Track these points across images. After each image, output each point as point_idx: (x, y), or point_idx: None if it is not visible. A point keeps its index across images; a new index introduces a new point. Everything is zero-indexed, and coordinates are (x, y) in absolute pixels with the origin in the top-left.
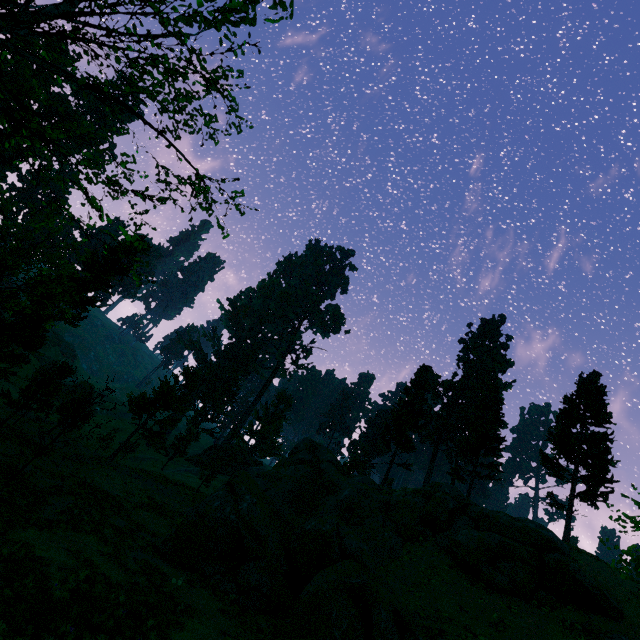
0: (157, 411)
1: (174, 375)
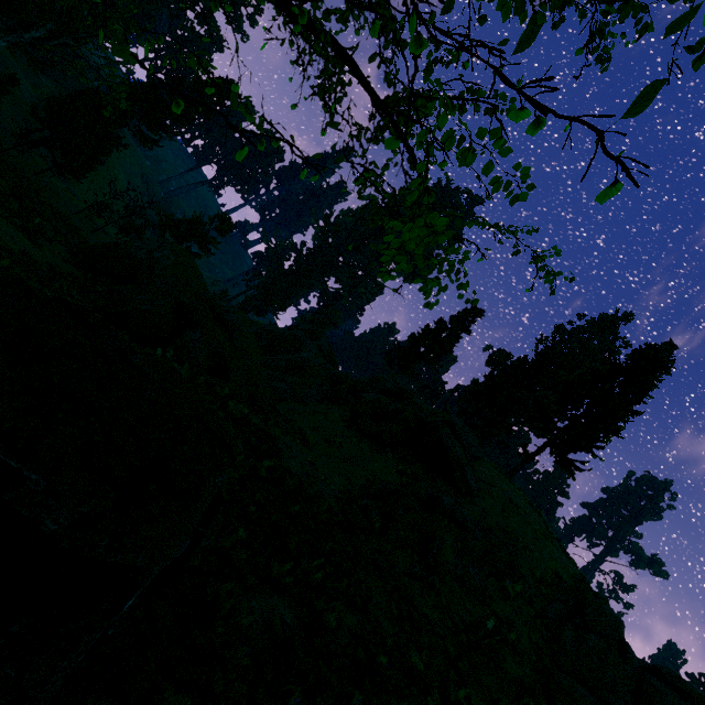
0: (183, 240)
1: (211, 217)
